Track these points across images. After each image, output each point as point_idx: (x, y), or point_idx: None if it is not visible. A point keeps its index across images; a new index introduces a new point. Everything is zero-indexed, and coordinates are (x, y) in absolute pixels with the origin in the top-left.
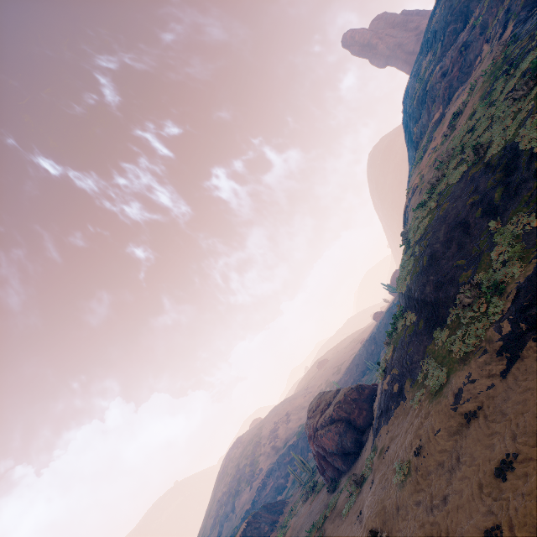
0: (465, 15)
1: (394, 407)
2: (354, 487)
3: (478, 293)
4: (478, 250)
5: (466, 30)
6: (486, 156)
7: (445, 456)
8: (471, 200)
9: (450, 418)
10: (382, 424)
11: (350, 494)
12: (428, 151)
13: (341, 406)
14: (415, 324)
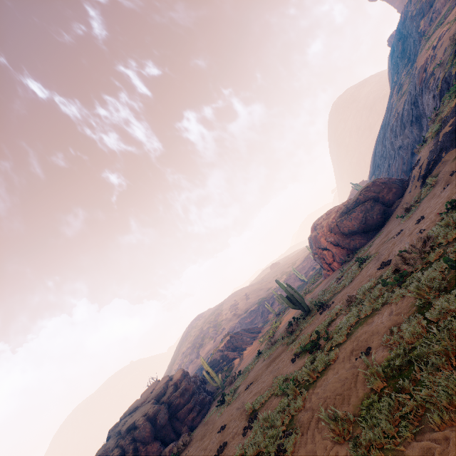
0: None
1: None
2: (413, 203)
3: None
4: None
5: None
6: None
7: None
8: None
9: None
10: (443, 156)
11: (402, 217)
12: (455, 9)
13: (369, 189)
14: None
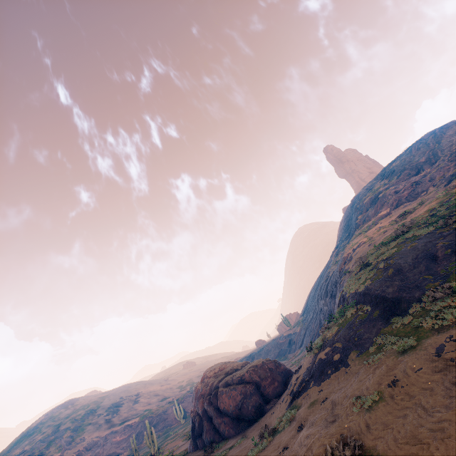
0: (418, 169)
1: (332, 371)
2: (267, 434)
3: (450, 294)
4: (447, 271)
5: (419, 176)
6: (453, 225)
7: (434, 383)
8: (442, 244)
9: (433, 361)
10: (311, 386)
11: (255, 443)
12: (375, 228)
13: (257, 370)
14: (369, 313)
